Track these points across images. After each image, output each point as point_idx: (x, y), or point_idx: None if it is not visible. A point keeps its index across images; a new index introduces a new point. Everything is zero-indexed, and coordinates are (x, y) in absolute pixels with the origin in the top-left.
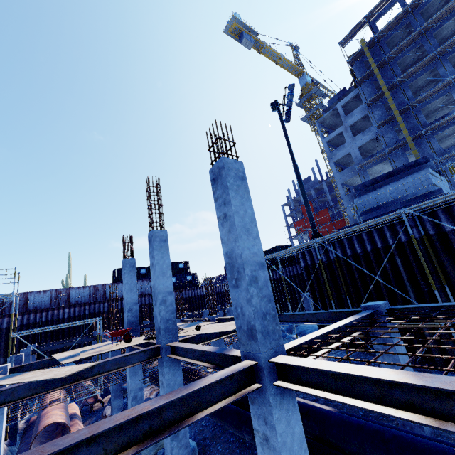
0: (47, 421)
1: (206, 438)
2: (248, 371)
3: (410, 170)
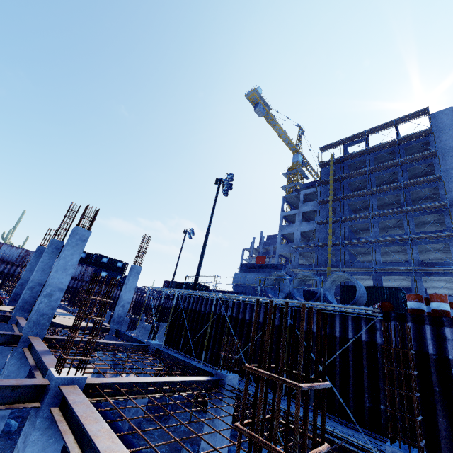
0: None
1: None
2: (16, 337)
3: (271, 269)
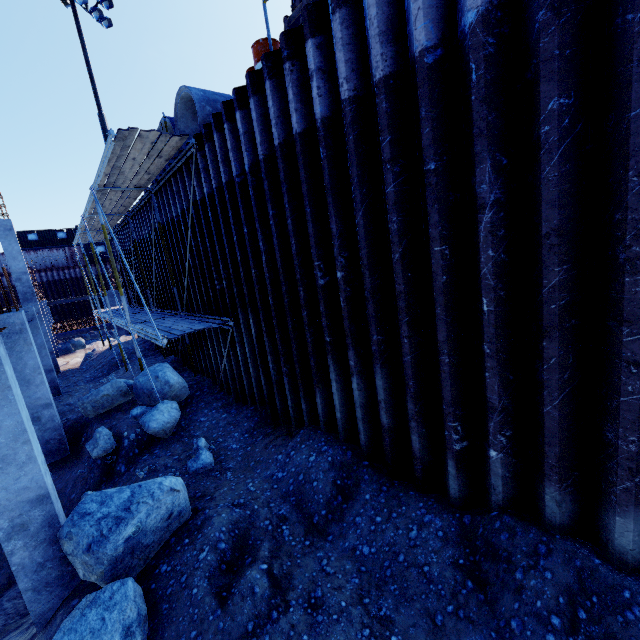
0: None
1: None
2: None
3: None
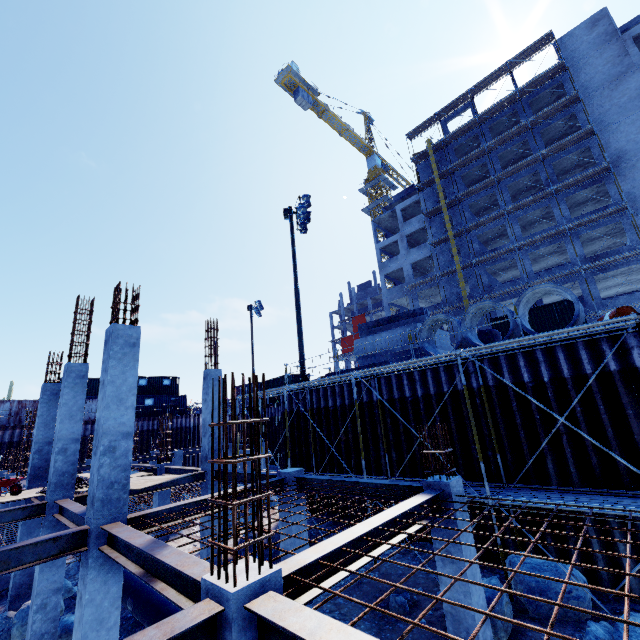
0: None
1: None
2: (80, 535)
3: (407, 319)
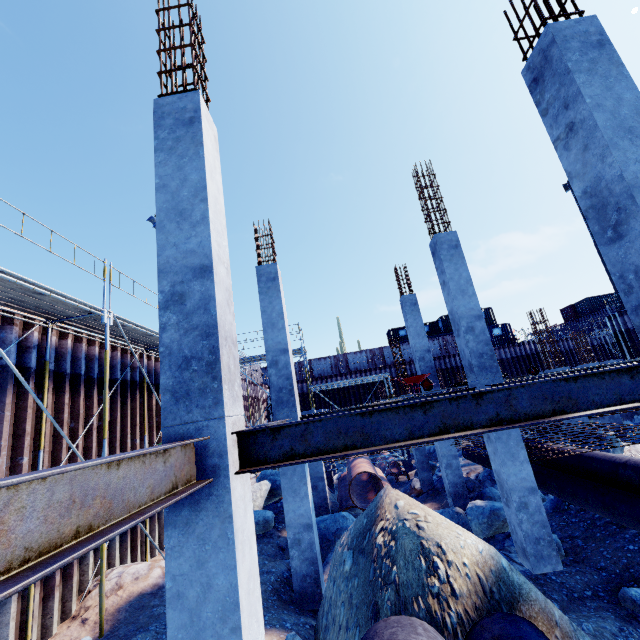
0: (358, 470)
1: (575, 537)
2: None
3: None
